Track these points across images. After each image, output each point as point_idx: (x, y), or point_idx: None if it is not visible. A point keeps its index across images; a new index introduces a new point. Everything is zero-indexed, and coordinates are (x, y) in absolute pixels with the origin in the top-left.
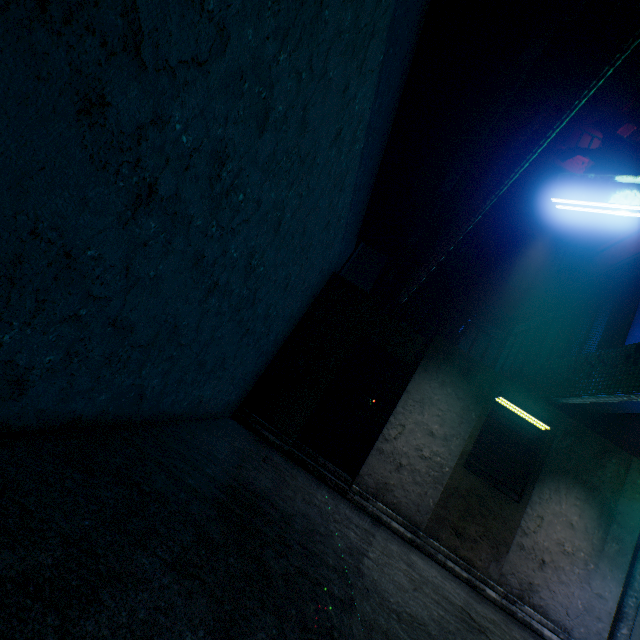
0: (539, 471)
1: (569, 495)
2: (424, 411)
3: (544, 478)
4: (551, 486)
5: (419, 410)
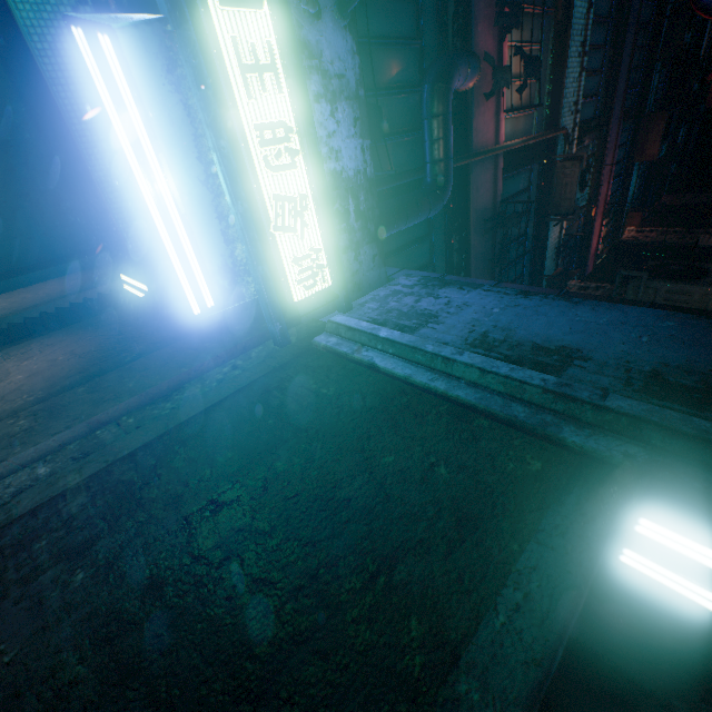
0: (63, 327)
1: (64, 349)
2: (17, 296)
3: (57, 333)
4: (52, 341)
5: (13, 296)
